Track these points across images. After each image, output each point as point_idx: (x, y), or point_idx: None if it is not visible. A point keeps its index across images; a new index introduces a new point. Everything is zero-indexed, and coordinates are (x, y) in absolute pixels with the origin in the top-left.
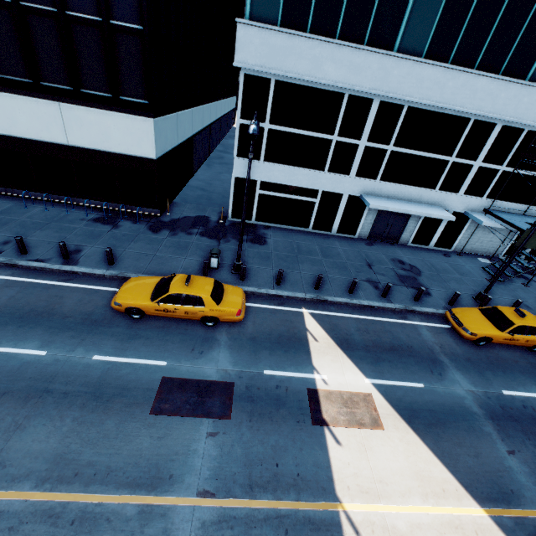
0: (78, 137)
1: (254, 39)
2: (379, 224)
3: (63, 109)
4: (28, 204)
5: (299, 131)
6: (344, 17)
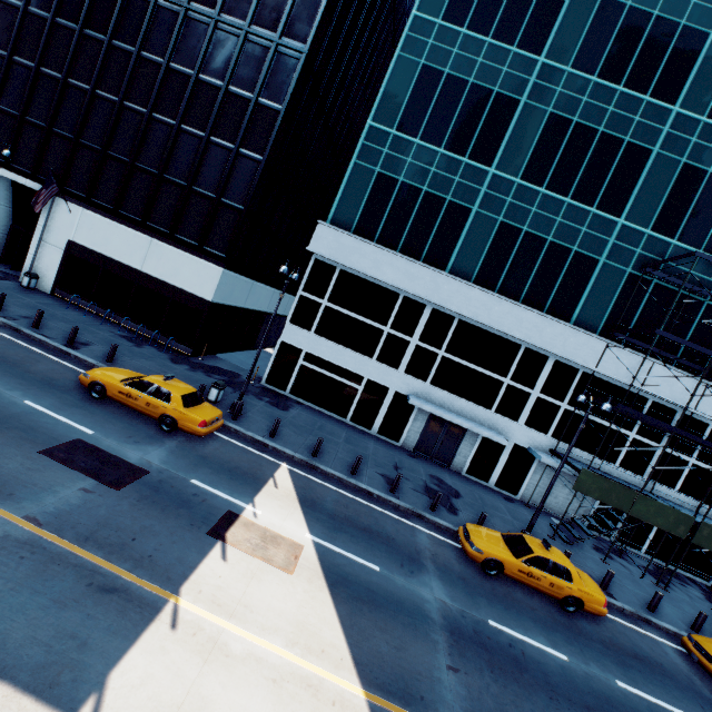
0: (152, 267)
1: (329, 236)
2: (428, 436)
3: (153, 243)
4: (72, 308)
5: (354, 315)
6: (405, 239)
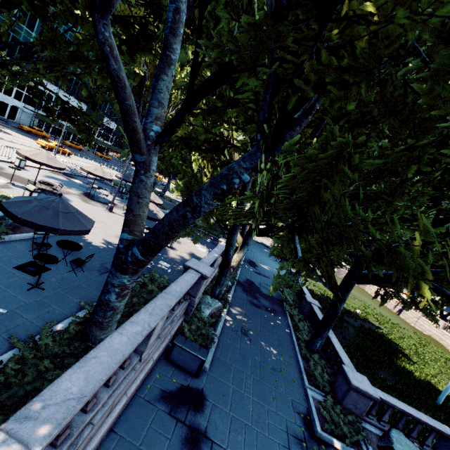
0: None
1: None
2: None
3: None
4: None
5: None
6: None
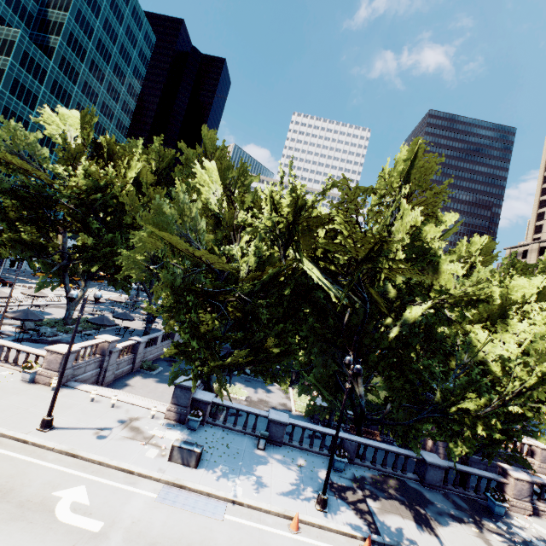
0: None
1: None
2: None
3: None
4: None
5: None
6: None
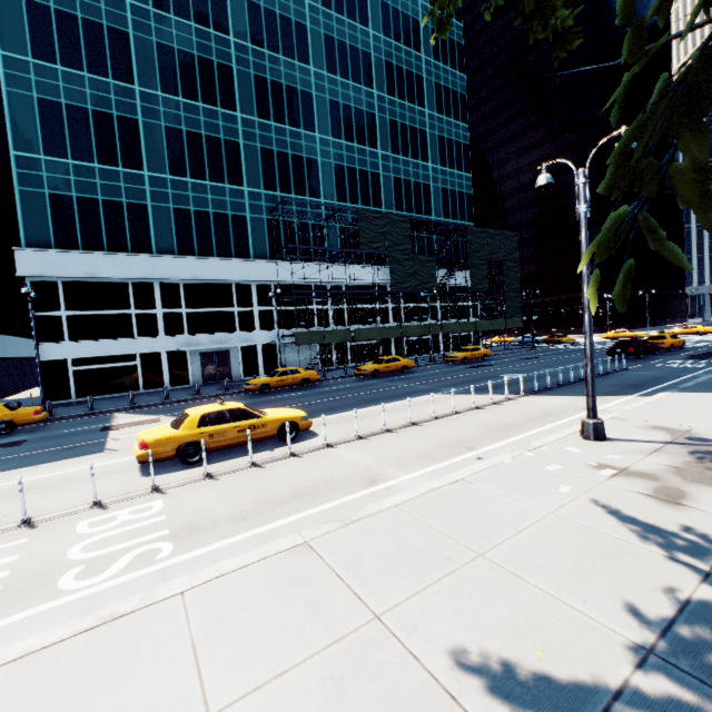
0: None
1: (33, 258)
2: (208, 369)
3: None
4: None
5: (98, 312)
6: (107, 240)
